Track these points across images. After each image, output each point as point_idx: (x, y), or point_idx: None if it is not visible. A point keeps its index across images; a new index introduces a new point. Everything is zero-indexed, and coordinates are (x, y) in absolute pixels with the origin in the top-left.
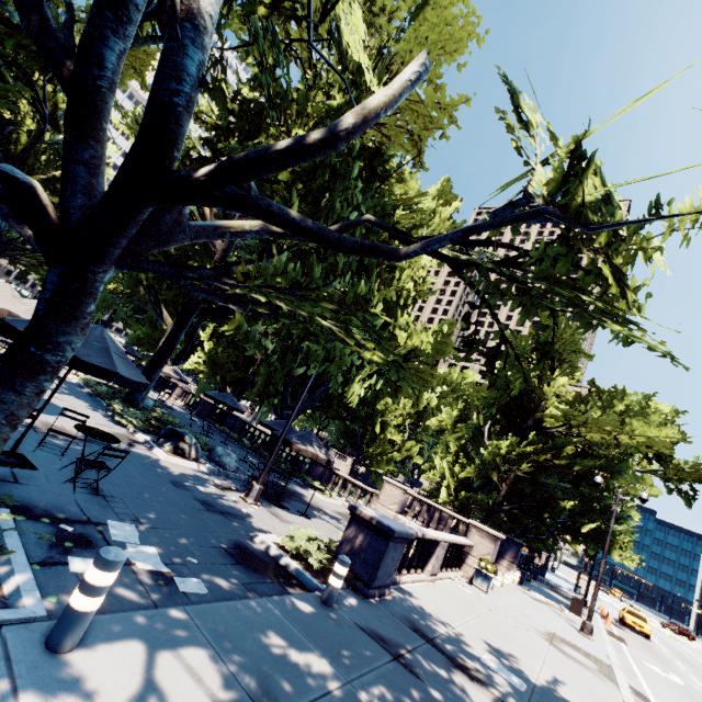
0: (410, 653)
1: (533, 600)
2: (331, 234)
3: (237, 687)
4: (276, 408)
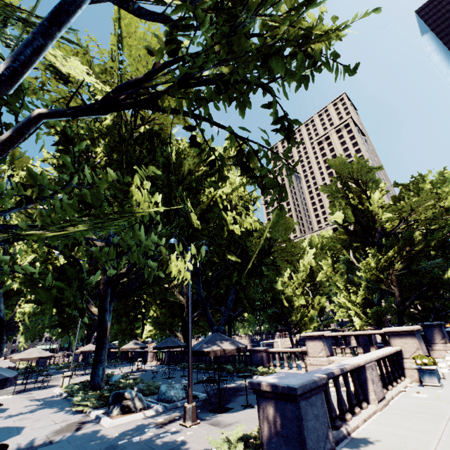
0: None
1: None
2: None
3: None
4: None
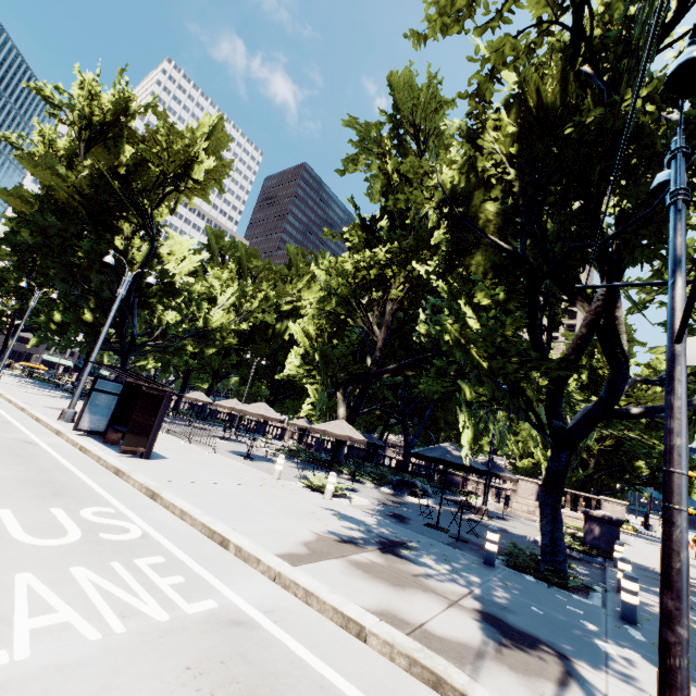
0: None
1: (648, 544)
2: None
3: None
4: (367, 430)
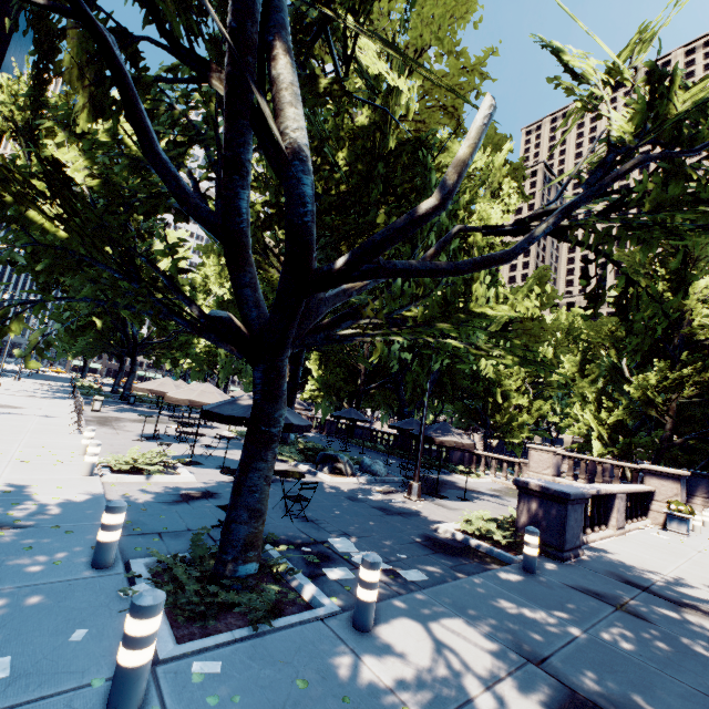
0: (630, 602)
1: None
2: (447, 265)
3: (495, 643)
4: (392, 408)
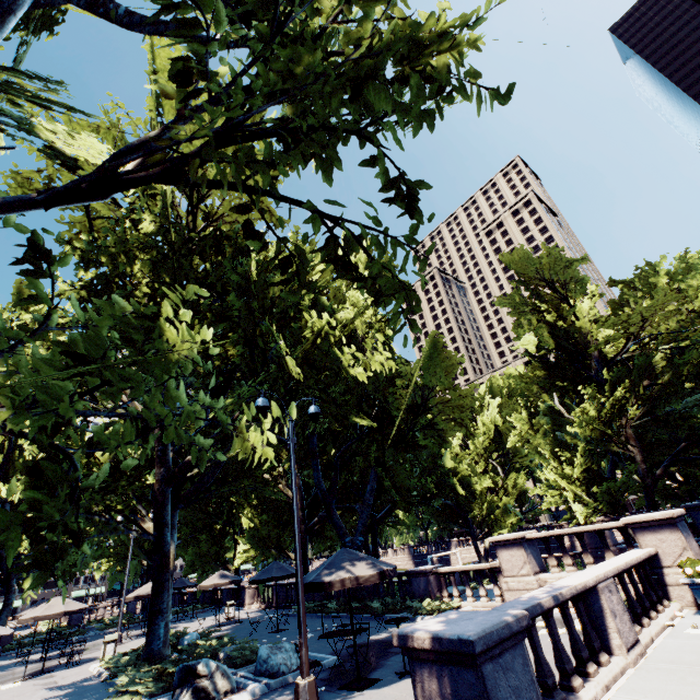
0: None
1: None
2: None
3: None
4: None
